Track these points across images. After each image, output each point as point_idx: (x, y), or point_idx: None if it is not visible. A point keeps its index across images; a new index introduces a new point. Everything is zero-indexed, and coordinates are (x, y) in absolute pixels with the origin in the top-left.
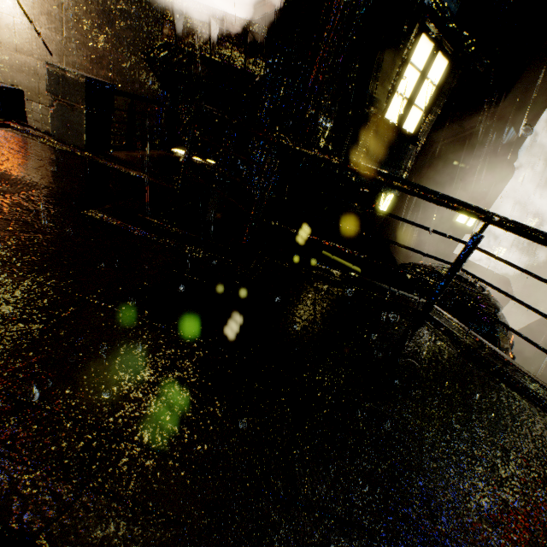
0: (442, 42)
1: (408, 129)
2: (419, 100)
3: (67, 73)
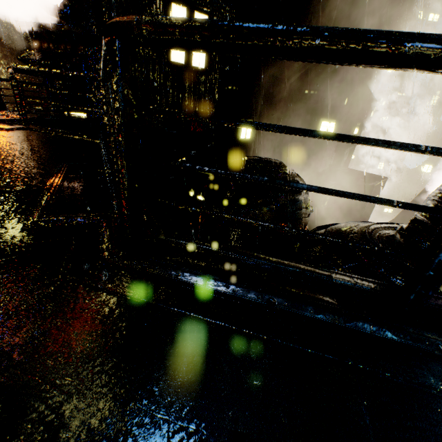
0: (192, 5)
1: (199, 66)
2: None
3: None
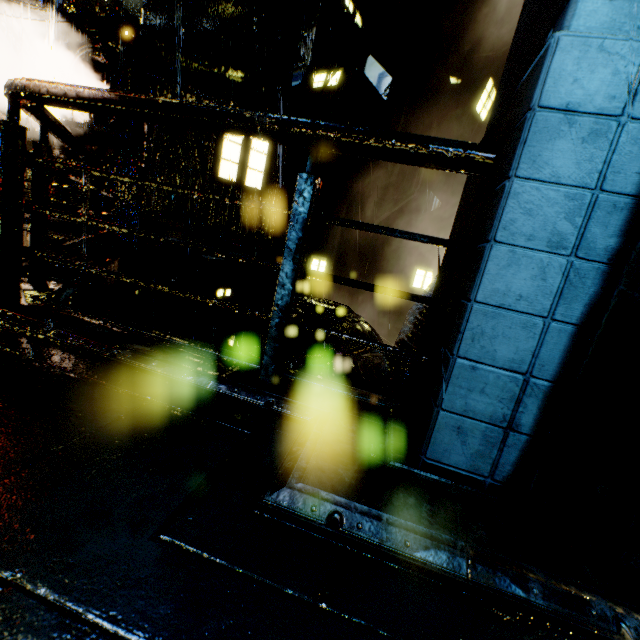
0: None
1: (254, 187)
2: (253, 165)
3: None
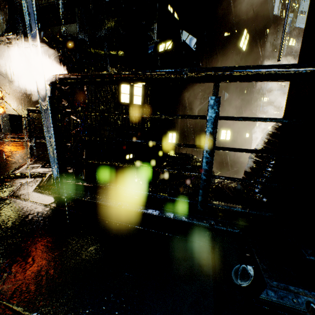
0: None
1: (138, 103)
2: (136, 93)
3: (5, 114)
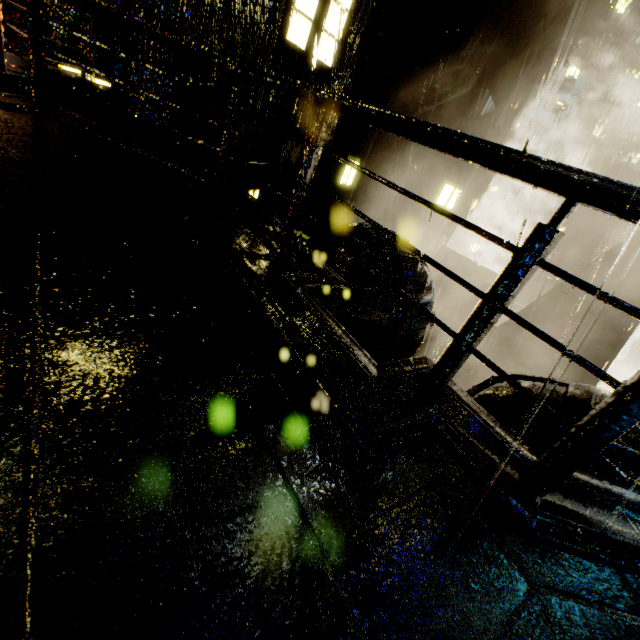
0: None
1: (325, 61)
2: (329, 26)
3: None
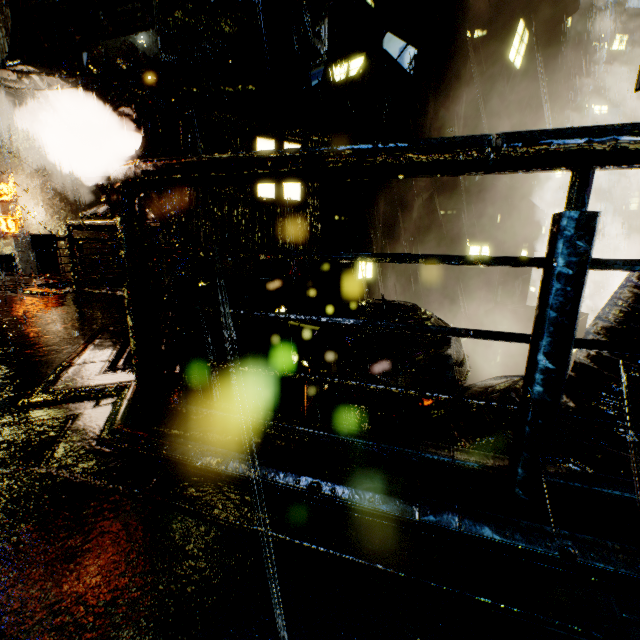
0: (281, 137)
1: (294, 199)
2: None
3: (22, 235)
